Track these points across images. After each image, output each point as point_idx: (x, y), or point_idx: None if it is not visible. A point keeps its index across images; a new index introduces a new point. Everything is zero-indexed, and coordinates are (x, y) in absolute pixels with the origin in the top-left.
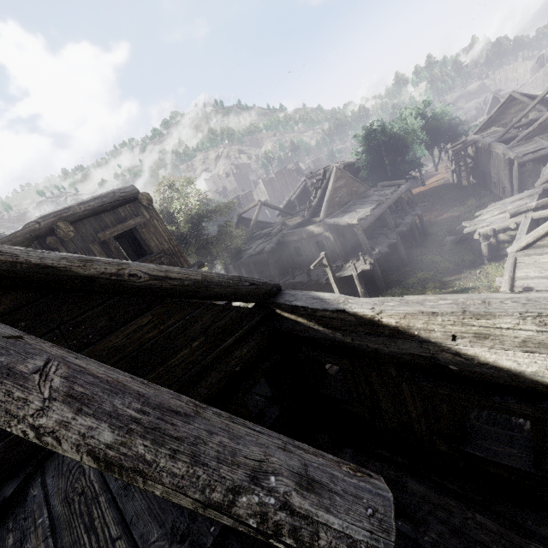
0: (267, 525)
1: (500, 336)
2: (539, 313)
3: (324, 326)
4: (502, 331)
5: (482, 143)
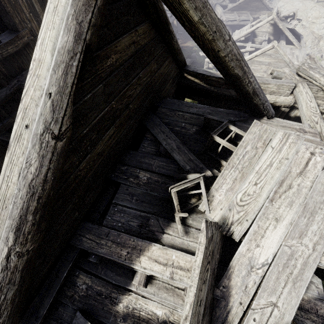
0: (266, 108)
1: (267, 90)
2: (280, 84)
3: (207, 84)
4: (268, 89)
5: (212, 1)
